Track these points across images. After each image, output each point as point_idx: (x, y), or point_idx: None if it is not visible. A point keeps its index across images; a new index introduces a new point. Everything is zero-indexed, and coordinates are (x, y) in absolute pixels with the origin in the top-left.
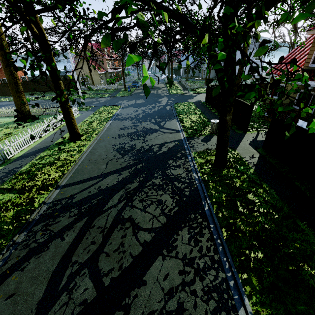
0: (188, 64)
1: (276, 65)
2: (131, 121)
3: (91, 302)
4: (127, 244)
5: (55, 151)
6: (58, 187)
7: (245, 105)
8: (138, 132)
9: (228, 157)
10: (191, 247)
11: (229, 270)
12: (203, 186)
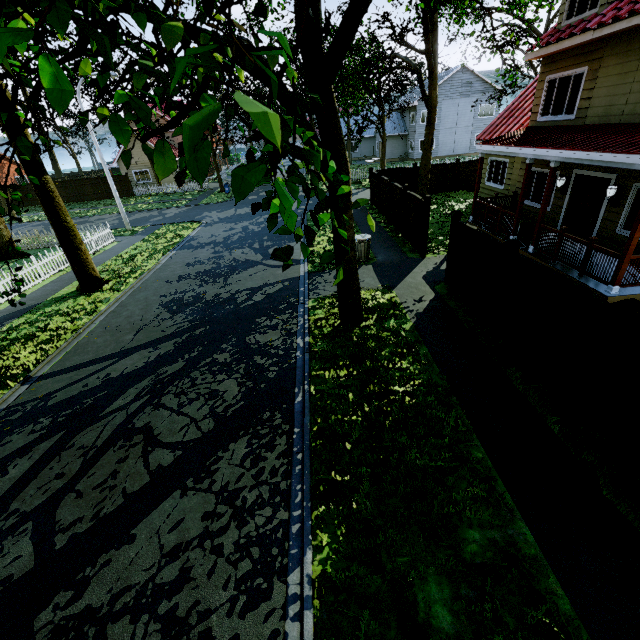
0: (104, 117)
1: (494, 123)
2: (213, 250)
3: (19, 580)
4: (124, 473)
5: (43, 315)
6: (28, 380)
7: (418, 202)
8: (218, 268)
9: (374, 303)
10: (243, 470)
11: (298, 506)
12: (306, 360)
